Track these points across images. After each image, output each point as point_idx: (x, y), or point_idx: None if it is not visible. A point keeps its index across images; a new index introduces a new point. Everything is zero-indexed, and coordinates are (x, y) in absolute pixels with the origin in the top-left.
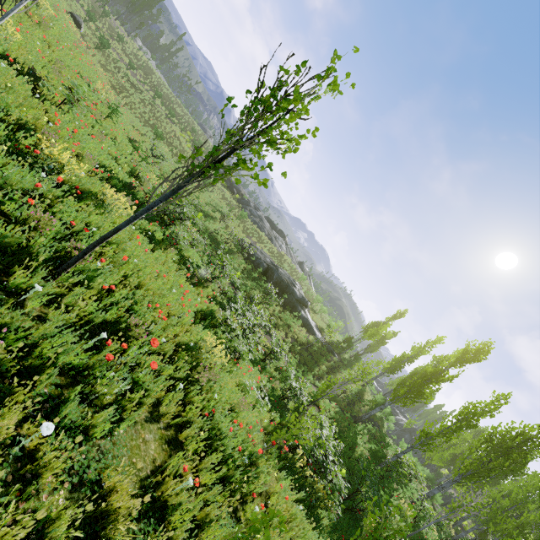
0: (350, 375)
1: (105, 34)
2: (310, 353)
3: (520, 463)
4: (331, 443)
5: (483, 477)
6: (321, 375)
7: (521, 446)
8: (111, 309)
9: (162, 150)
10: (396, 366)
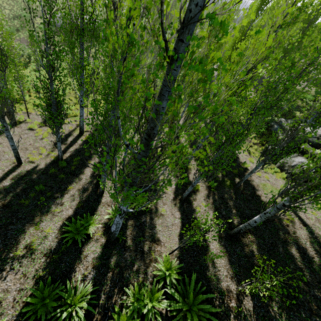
0: None
1: None
2: None
3: None
4: None
5: None
6: None
7: None
8: None
9: None
10: None
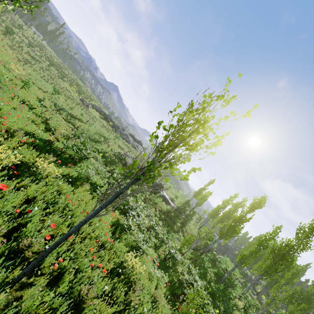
0: (201, 234)
1: (9, 24)
2: (170, 217)
3: (290, 261)
4: (202, 288)
5: (274, 273)
6: (178, 230)
7: (289, 252)
8: (63, 283)
9: (60, 101)
10: (216, 214)
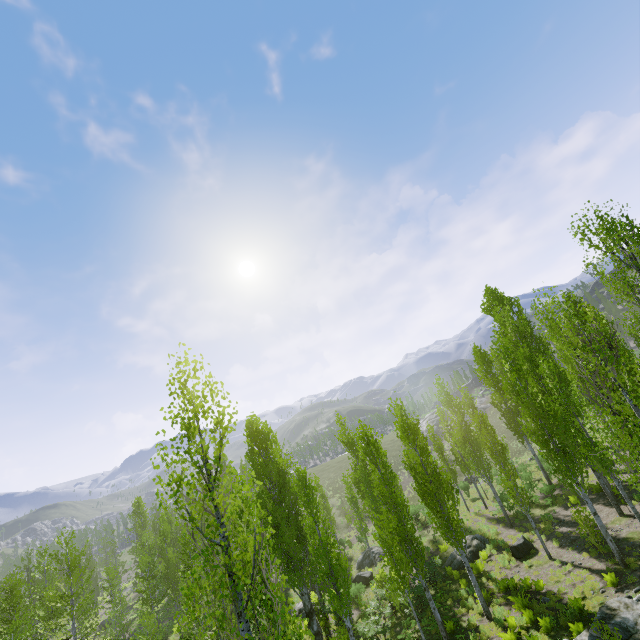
0: None
1: None
2: None
3: None
4: None
5: None
6: None
7: None
8: None
9: None
10: None
